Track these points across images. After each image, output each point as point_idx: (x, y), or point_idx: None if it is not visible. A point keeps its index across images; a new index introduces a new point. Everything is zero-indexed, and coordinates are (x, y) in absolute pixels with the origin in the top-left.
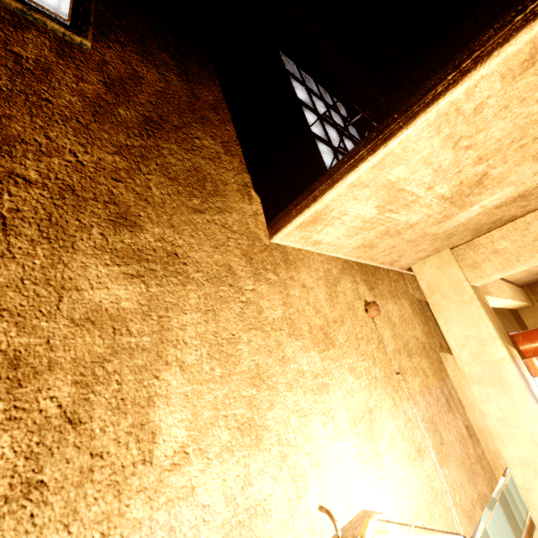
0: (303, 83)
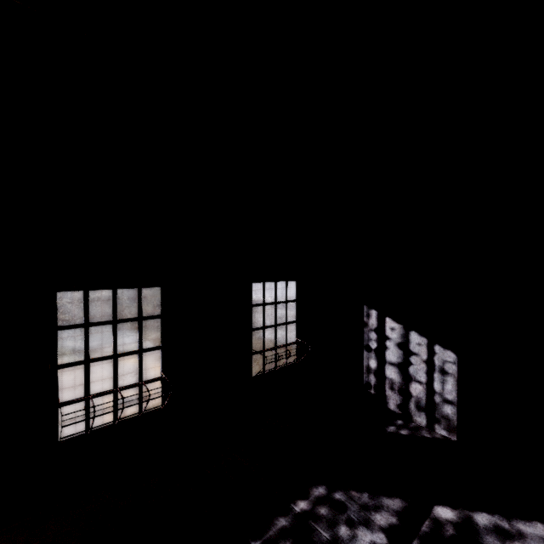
0: (81, 327)
